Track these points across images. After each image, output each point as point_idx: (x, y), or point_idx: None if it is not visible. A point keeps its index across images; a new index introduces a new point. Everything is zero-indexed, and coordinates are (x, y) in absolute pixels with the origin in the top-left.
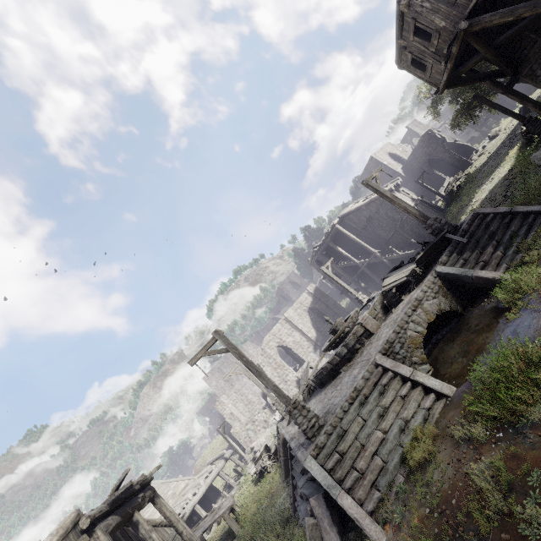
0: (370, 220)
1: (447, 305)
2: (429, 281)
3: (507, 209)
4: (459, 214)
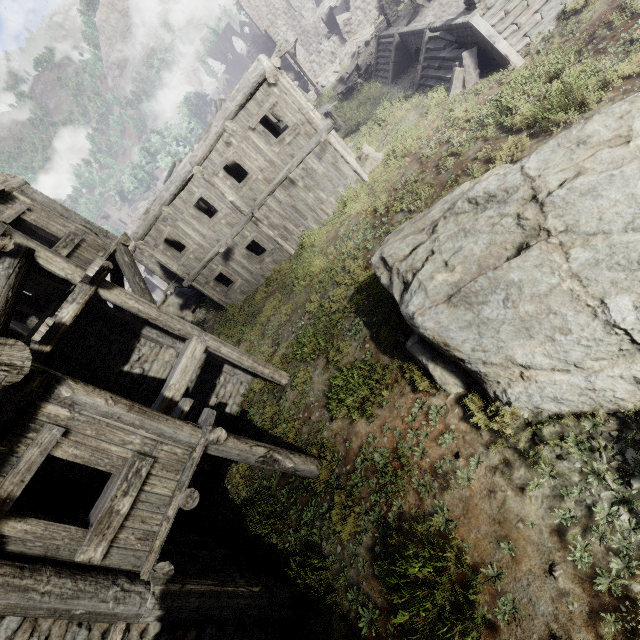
0: None
1: None
2: None
3: None
4: None
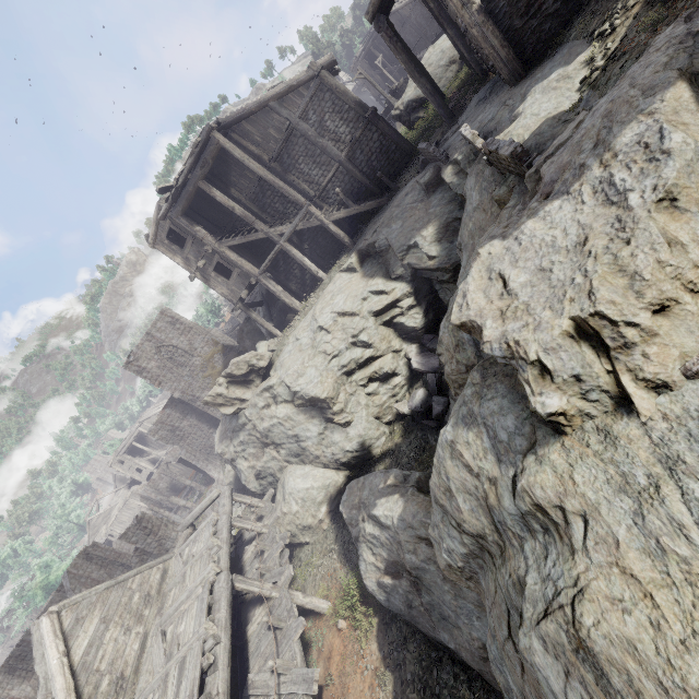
0: (404, 25)
1: None
2: None
3: None
4: None
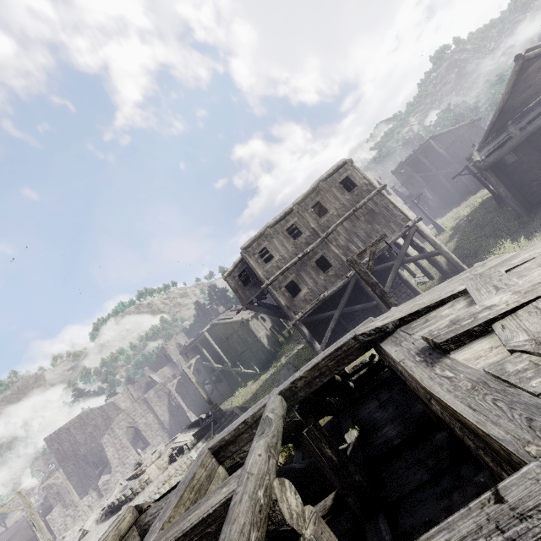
0: (232, 334)
1: None
2: (183, 461)
3: None
4: (281, 357)
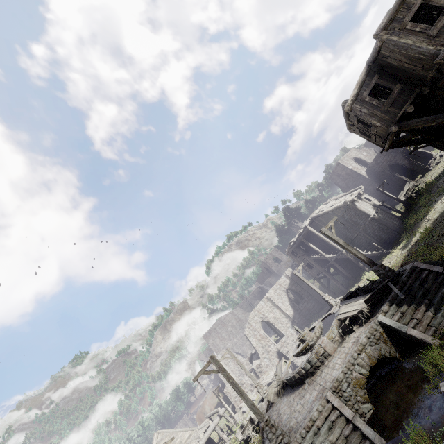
0: (337, 222)
1: (387, 351)
2: (372, 328)
3: (440, 269)
4: (415, 226)
